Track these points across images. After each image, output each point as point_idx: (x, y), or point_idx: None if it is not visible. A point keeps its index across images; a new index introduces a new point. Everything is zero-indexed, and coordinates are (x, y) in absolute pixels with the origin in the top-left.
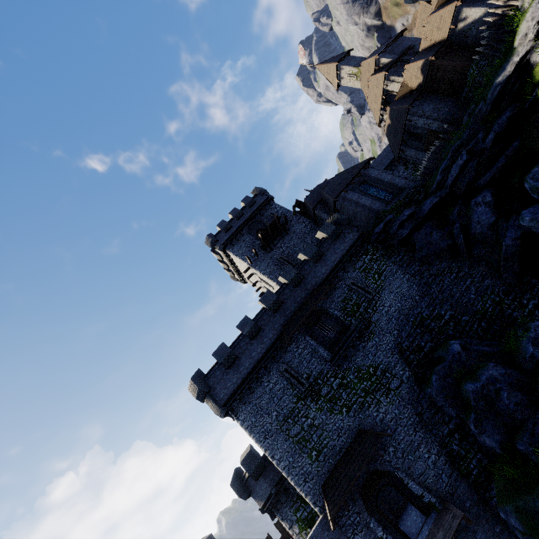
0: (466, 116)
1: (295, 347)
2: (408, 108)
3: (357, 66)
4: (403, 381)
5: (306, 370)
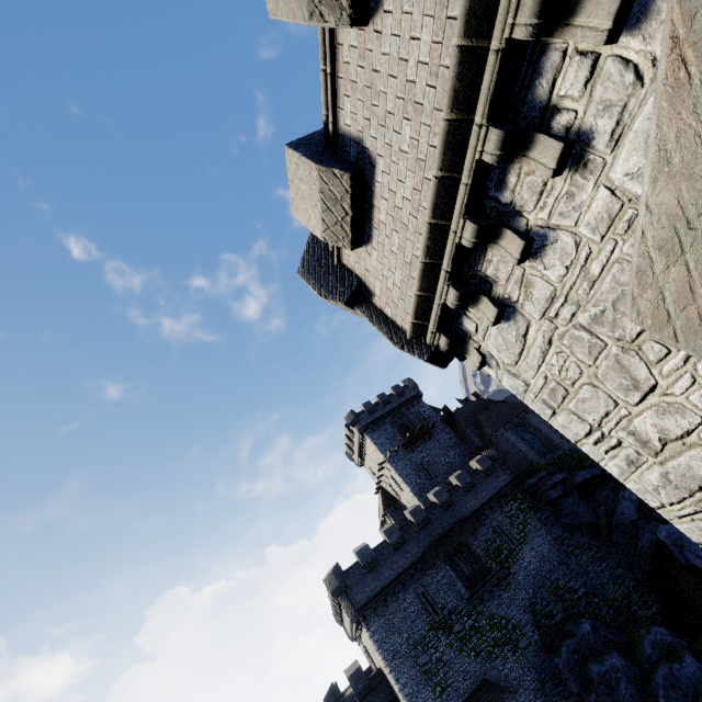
0: None
1: (434, 572)
2: None
3: None
4: (531, 643)
5: (441, 600)
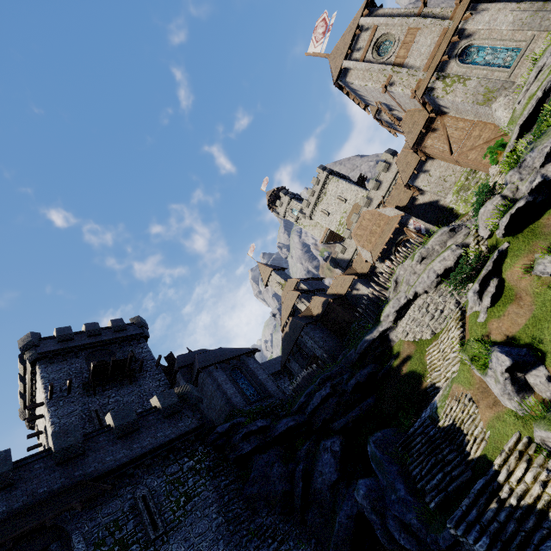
0: (341, 355)
1: None
2: (303, 325)
3: (285, 280)
4: None
5: None
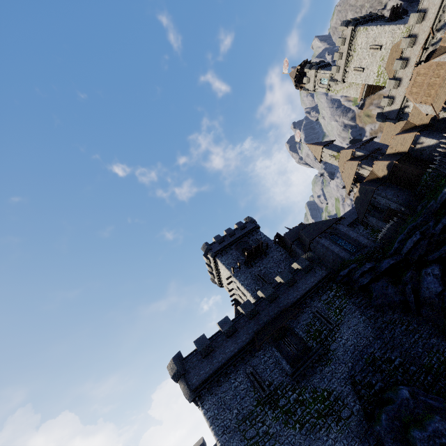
0: (419, 206)
1: (262, 354)
2: (374, 189)
3: (337, 151)
4: (353, 412)
5: (268, 378)
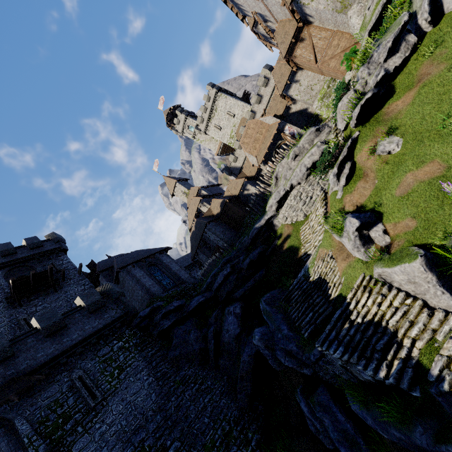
0: (238, 243)
1: None
2: (206, 223)
3: (189, 189)
4: None
5: None
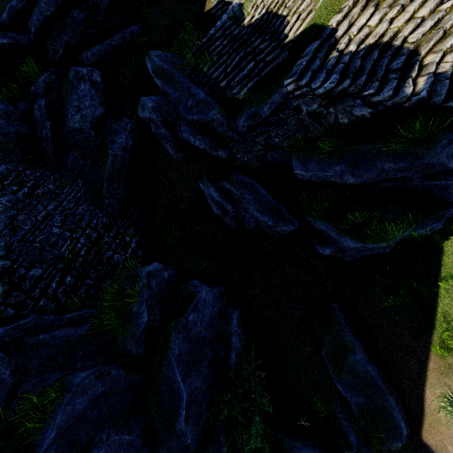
0: None
1: None
2: None
3: None
4: None
5: None
